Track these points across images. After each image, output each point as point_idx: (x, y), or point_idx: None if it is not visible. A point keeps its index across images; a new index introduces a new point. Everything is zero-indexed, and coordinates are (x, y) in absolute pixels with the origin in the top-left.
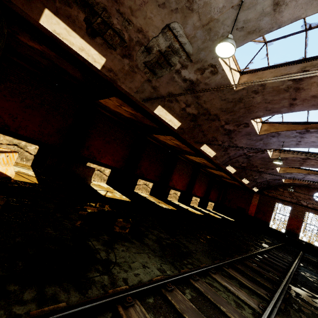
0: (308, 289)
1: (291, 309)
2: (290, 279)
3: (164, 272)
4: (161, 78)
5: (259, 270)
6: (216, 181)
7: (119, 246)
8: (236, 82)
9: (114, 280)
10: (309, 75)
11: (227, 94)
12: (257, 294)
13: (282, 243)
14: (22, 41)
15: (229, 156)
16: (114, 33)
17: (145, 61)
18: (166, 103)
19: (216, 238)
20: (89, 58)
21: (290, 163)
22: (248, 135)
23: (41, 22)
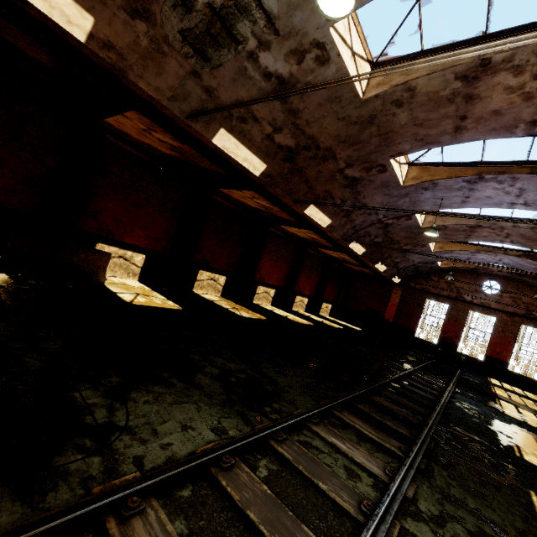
0: (465, 429)
1: (436, 467)
2: (439, 417)
3: (224, 432)
4: (219, 69)
5: (393, 408)
6: (335, 268)
7: (141, 395)
8: (365, 84)
9: (113, 464)
10: (492, 50)
11: (349, 108)
12: (384, 450)
13: (432, 359)
14: None
15: (354, 225)
16: None
17: (182, 29)
18: (235, 123)
19: (329, 362)
20: (54, 13)
21: (451, 235)
22: (386, 187)
23: None
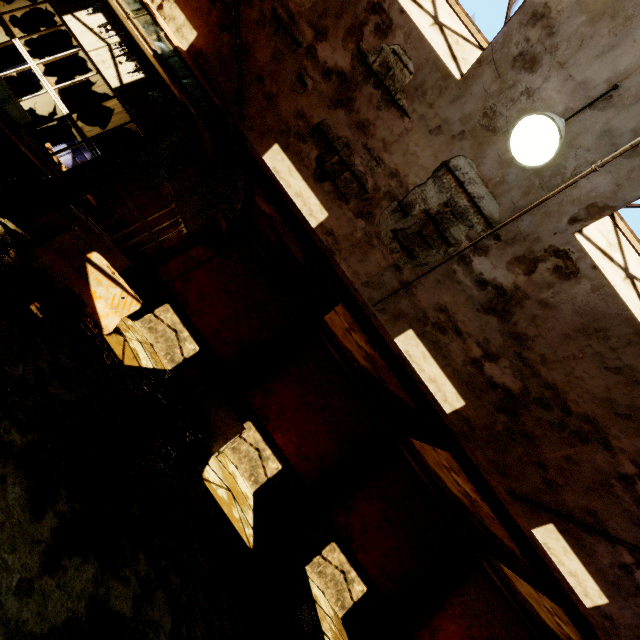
0: None
1: None
2: None
3: None
4: (424, 267)
5: None
6: None
7: None
8: None
9: None
10: None
11: (626, 352)
12: None
13: None
14: (258, 206)
15: None
16: (351, 178)
17: (395, 229)
18: (430, 329)
19: None
20: (305, 208)
21: None
22: None
23: (265, 158)
